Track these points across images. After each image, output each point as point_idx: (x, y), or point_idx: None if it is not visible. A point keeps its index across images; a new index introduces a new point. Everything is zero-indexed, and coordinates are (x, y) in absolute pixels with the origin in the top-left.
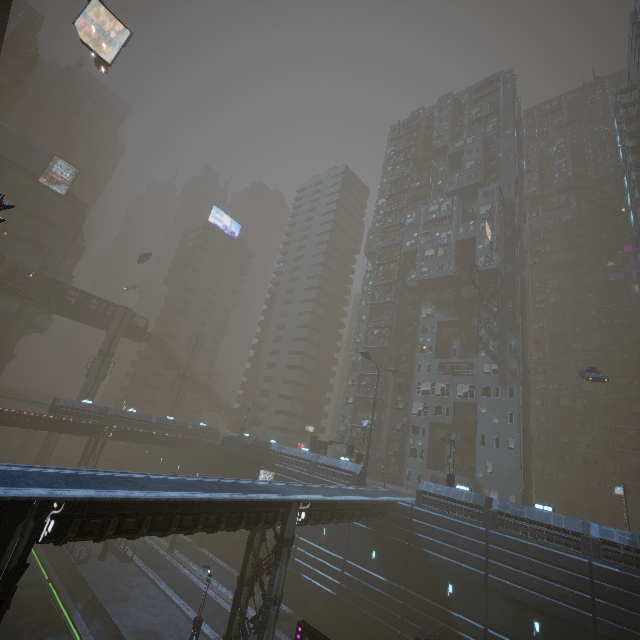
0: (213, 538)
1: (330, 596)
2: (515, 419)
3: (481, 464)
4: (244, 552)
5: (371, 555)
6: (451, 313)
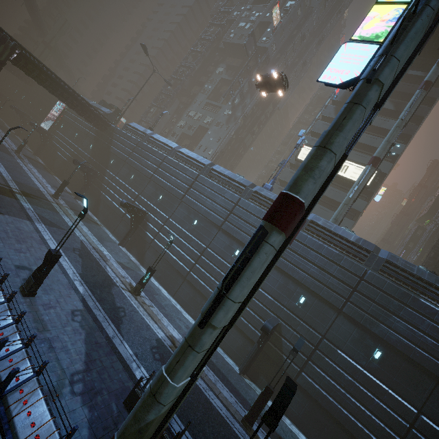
0: (26, 133)
1: (64, 161)
2: (220, 141)
3: None
4: (37, 141)
5: (90, 147)
6: (231, 75)
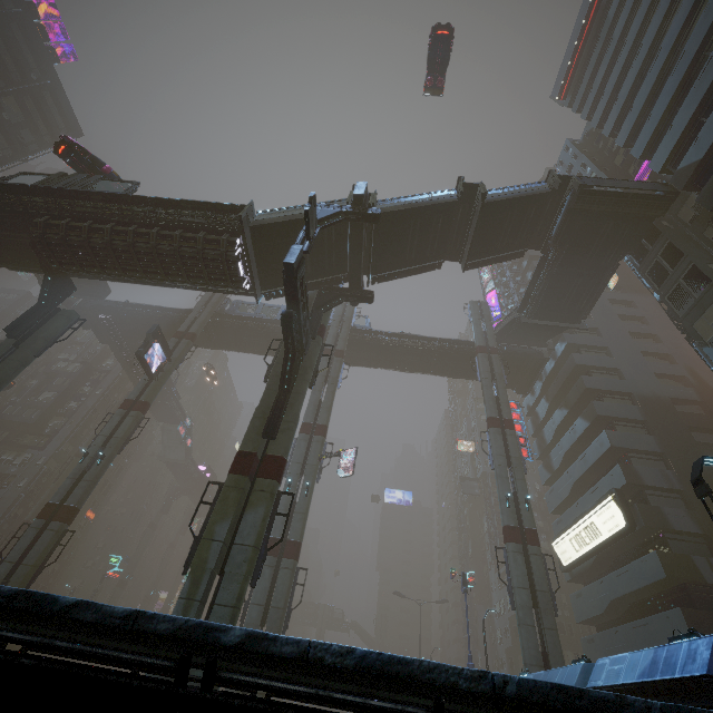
0: None
1: None
2: None
3: None
4: None
5: None
6: None
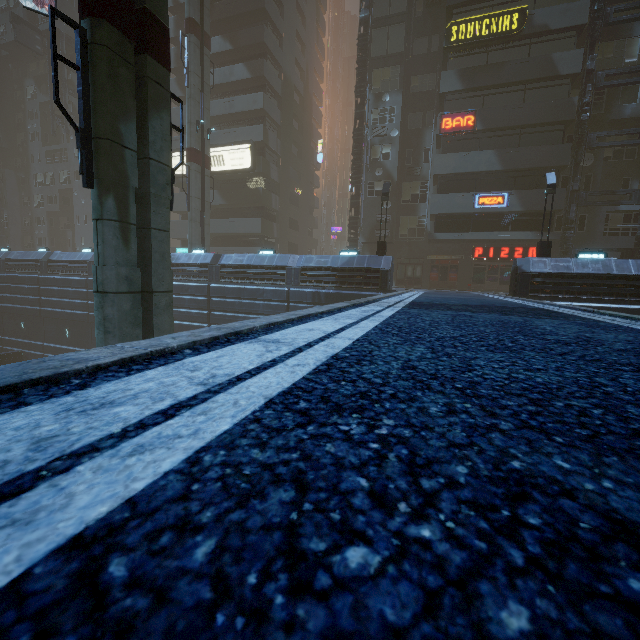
0: None
1: None
2: None
3: (79, 240)
4: None
5: None
6: (48, 92)
